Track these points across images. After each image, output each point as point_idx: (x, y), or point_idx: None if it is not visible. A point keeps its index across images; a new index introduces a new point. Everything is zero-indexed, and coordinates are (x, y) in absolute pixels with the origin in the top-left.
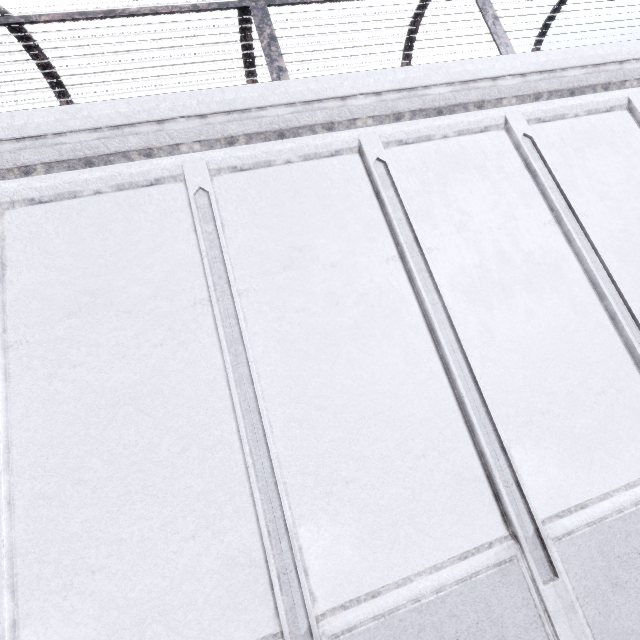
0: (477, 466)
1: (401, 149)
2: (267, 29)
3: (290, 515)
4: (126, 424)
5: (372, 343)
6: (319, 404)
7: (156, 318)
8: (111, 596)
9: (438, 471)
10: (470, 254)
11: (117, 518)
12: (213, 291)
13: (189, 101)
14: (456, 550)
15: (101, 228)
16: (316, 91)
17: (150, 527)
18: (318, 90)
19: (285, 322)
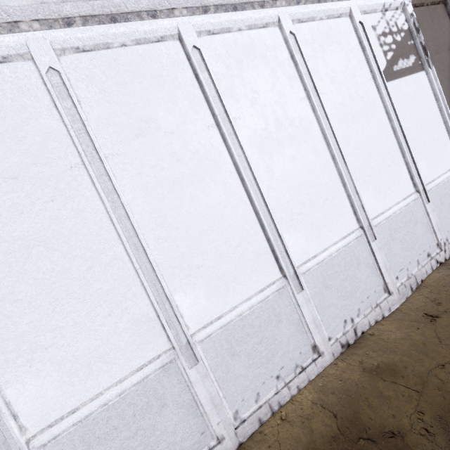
0: (267, 246)
1: (210, 38)
2: None
3: (168, 291)
4: (40, 259)
5: (204, 184)
6: (176, 226)
7: (41, 181)
8: (63, 357)
9: (247, 252)
10: (259, 121)
11: (53, 316)
12: (84, 157)
13: None
14: (258, 289)
15: None
16: None
17: (79, 316)
18: None
19: (144, 176)
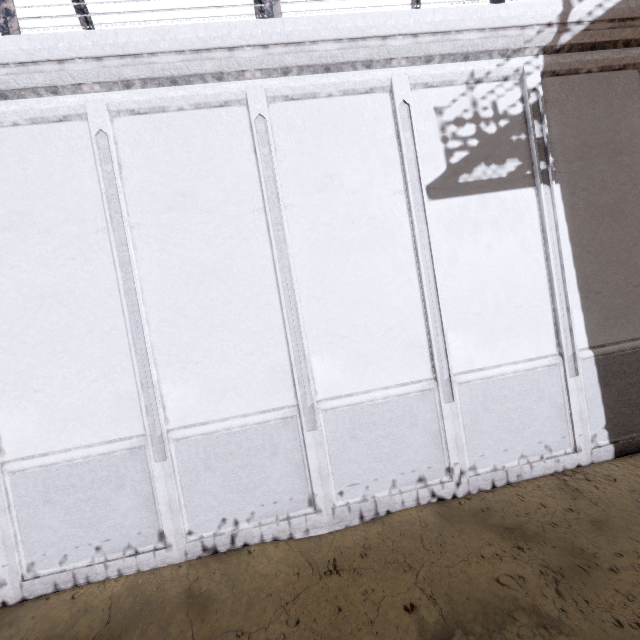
0: (135, 392)
1: (133, 119)
2: None
3: None
4: None
5: (71, 299)
6: (22, 339)
7: None
8: None
9: (105, 392)
10: (174, 233)
11: None
12: None
13: None
14: (107, 438)
15: None
16: (29, 52)
17: None
18: (31, 51)
19: (0, 275)
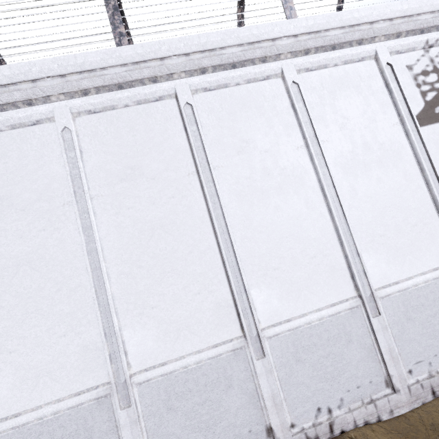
0: (230, 299)
1: (206, 94)
2: (112, 1)
3: (118, 325)
4: (25, 276)
5: (174, 228)
6: (139, 264)
7: (40, 213)
8: (21, 364)
9: (206, 302)
10: (244, 169)
11: (22, 326)
12: (74, 197)
13: (52, 65)
14: (212, 343)
15: (3, 155)
16: (142, 54)
17: (40, 330)
18: (143, 53)
19: (120, 215)
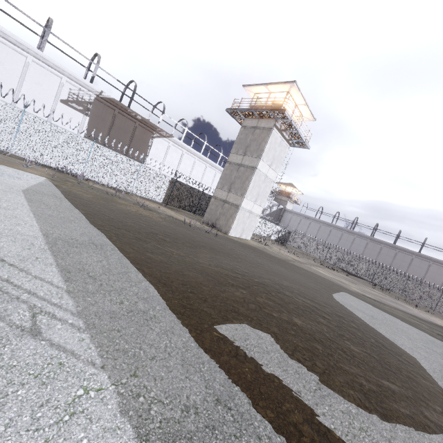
0: None
1: None
2: None
3: None
4: None
5: None
6: None
7: None
8: None
9: None
10: None
11: None
12: None
13: None
14: None
15: None
16: None
17: None
18: None
19: None
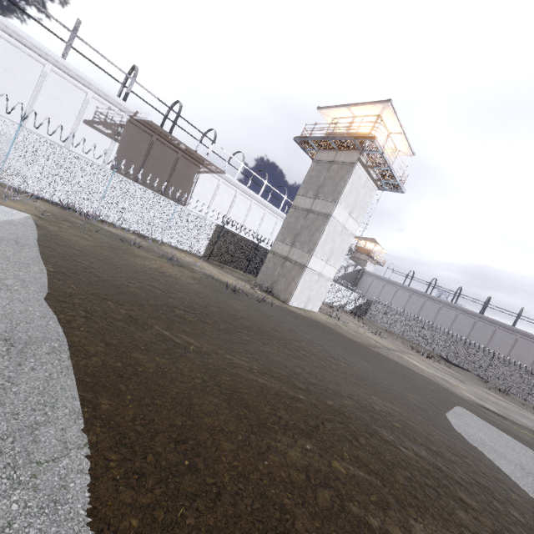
0: None
1: (7, 43)
2: None
3: None
4: None
5: None
6: None
7: None
8: None
9: None
10: (2, 75)
11: None
12: None
13: None
14: None
15: None
16: None
17: None
18: None
19: None
